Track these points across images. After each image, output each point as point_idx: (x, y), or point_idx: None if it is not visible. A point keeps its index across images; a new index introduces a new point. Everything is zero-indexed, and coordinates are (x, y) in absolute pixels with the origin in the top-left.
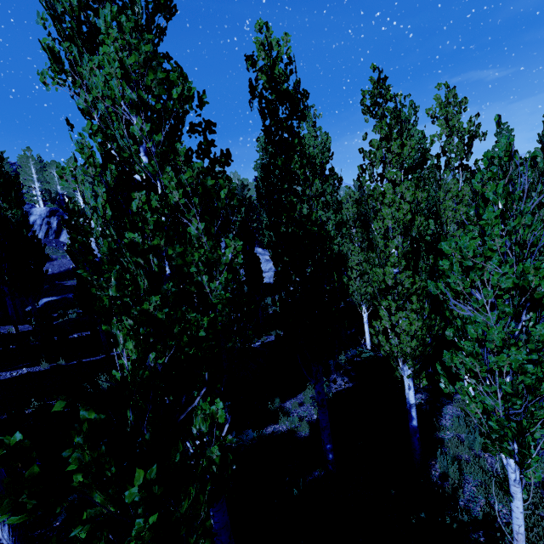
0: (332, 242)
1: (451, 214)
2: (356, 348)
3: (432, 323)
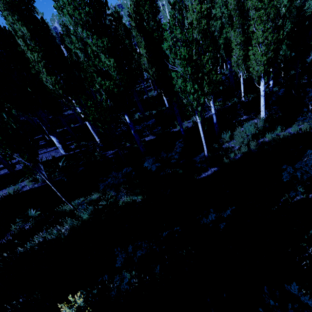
0: (226, 31)
1: (250, 3)
2: (238, 99)
3: (214, 76)
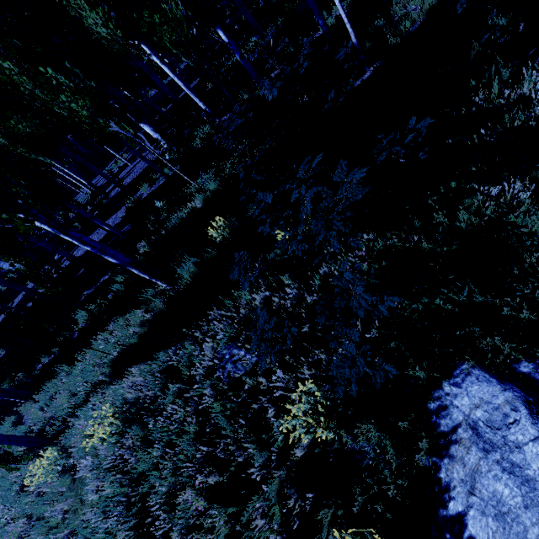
0: None
1: None
2: None
3: None
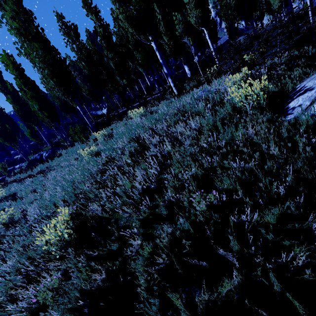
0: None
1: None
2: None
3: None
